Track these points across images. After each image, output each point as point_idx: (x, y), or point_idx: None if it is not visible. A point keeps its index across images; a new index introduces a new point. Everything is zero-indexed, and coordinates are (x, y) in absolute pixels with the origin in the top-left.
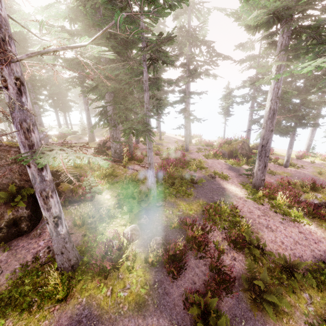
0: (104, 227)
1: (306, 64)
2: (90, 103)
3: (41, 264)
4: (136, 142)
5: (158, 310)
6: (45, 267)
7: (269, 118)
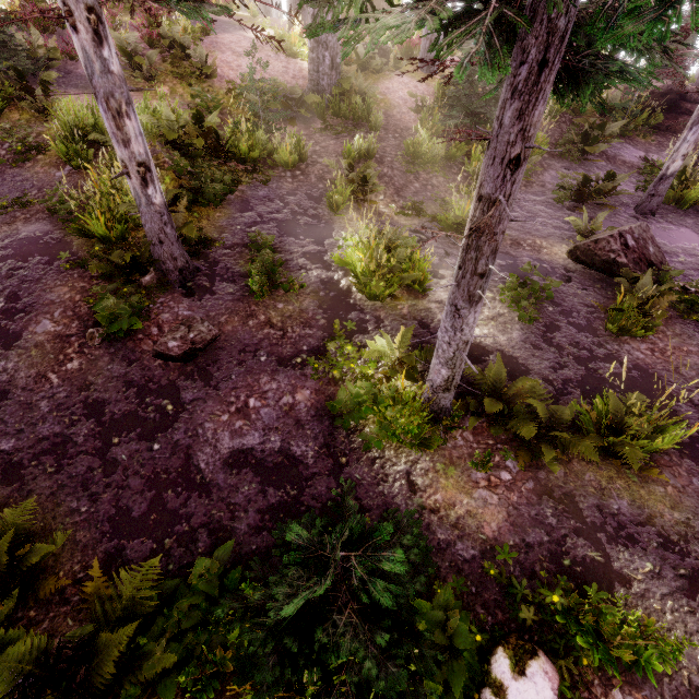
0: None
1: None
2: None
3: None
4: None
5: None
6: None
7: None
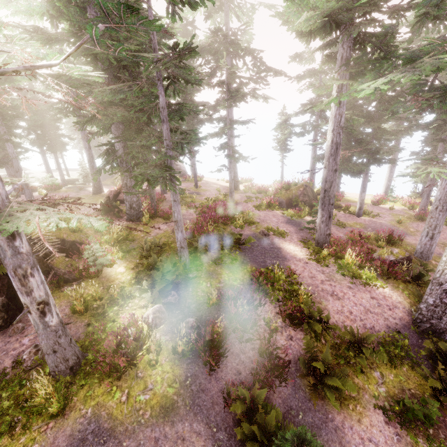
0: (116, 312)
1: (365, 86)
2: (90, 140)
3: (26, 370)
4: (162, 192)
5: (191, 413)
6: (31, 373)
7: (331, 154)
